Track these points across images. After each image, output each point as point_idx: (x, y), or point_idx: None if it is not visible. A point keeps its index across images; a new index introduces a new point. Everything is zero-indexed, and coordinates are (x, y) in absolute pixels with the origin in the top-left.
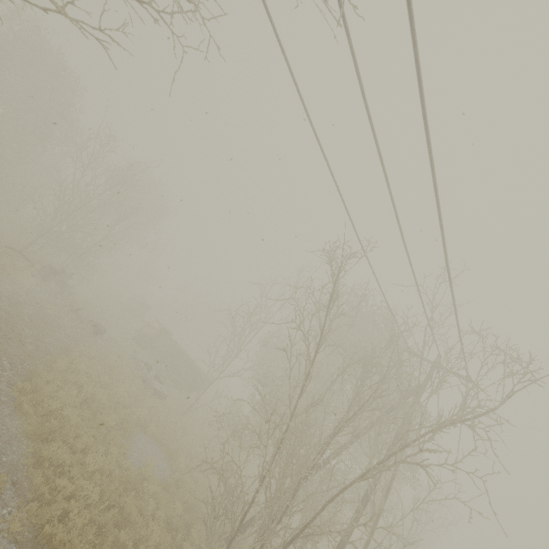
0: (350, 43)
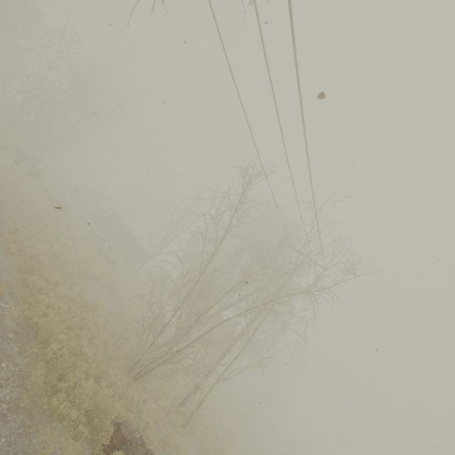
0: (257, 14)
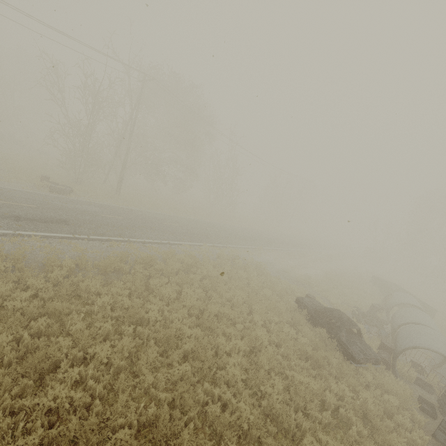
0: None
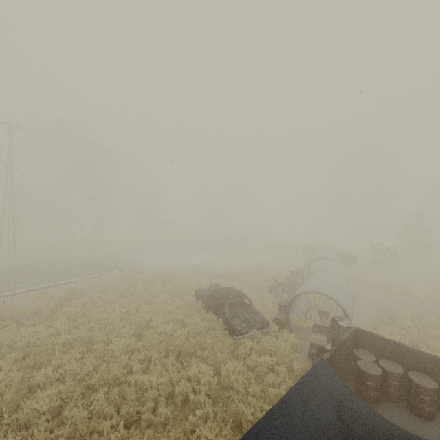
0: None
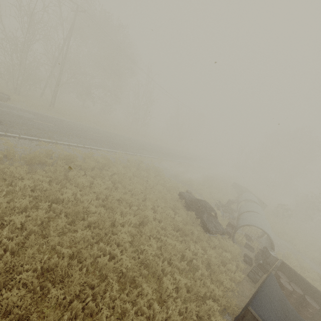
0: None
